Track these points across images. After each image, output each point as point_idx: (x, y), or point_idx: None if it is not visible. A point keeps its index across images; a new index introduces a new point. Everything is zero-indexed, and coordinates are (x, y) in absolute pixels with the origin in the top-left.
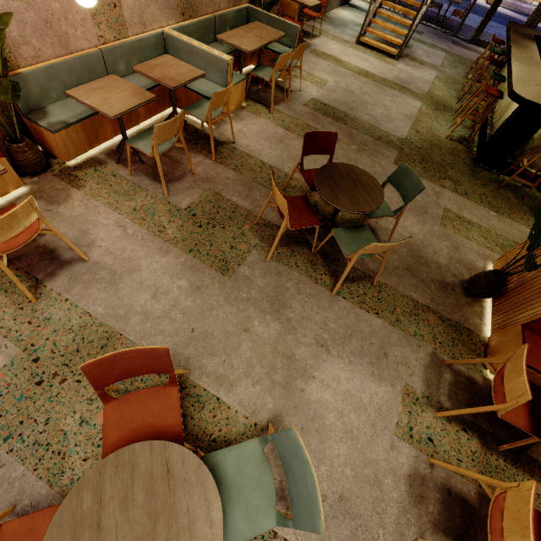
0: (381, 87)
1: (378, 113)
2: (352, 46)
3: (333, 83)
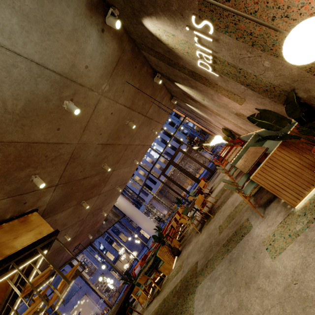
0: None
1: (215, 290)
2: None
3: (268, 264)
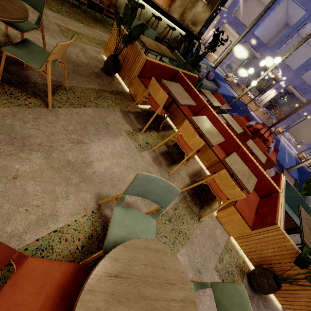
0: None
1: None
2: None
3: None
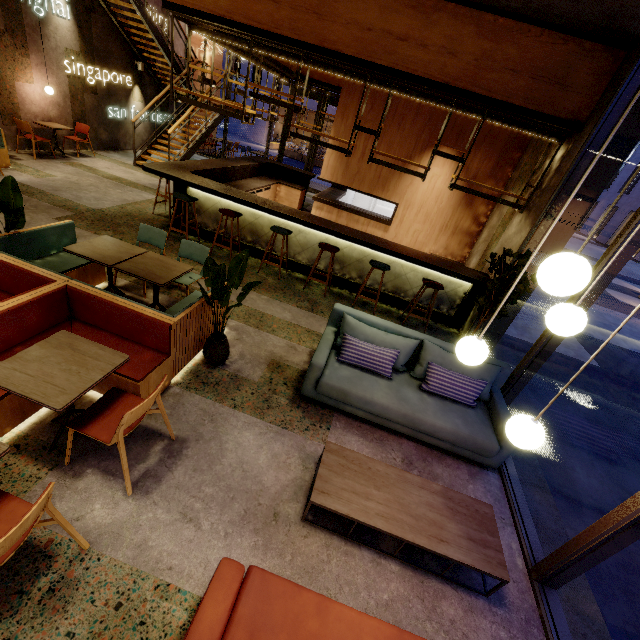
0: (122, 186)
1: (89, 195)
2: (127, 166)
3: (61, 177)
